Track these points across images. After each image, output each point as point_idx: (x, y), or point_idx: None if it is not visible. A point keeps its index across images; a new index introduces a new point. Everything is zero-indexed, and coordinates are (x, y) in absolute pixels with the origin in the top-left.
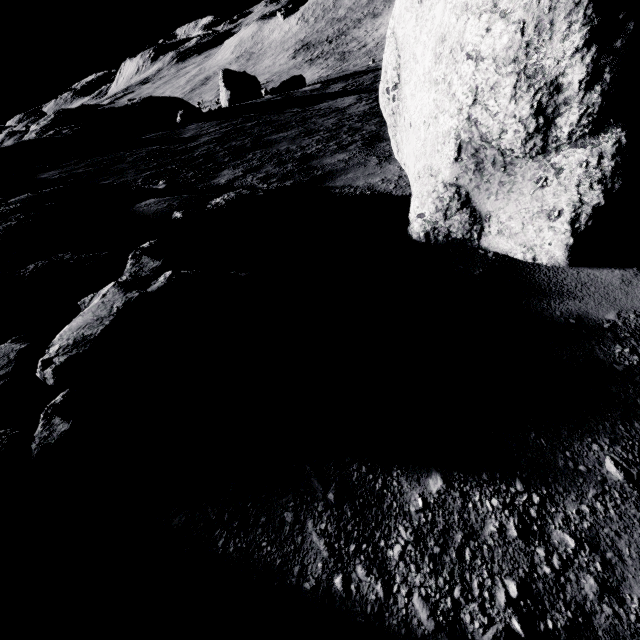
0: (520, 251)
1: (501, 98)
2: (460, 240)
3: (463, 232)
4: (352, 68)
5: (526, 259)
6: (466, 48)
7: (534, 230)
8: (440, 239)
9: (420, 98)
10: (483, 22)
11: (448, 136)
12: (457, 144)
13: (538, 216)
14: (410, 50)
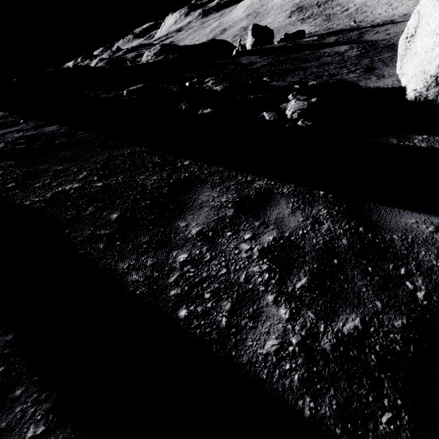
0: None
1: None
2: (431, 100)
3: (433, 96)
4: (336, 26)
5: None
6: None
7: None
8: (421, 100)
9: (425, 41)
10: None
11: (438, 56)
12: None
13: None
14: (426, 20)
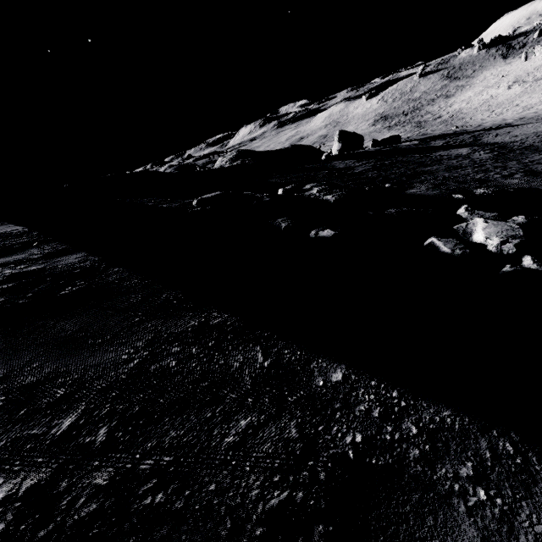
0: None
1: None
2: None
3: None
4: (432, 132)
5: None
6: None
7: None
8: None
9: None
10: None
11: None
12: None
13: None
14: None
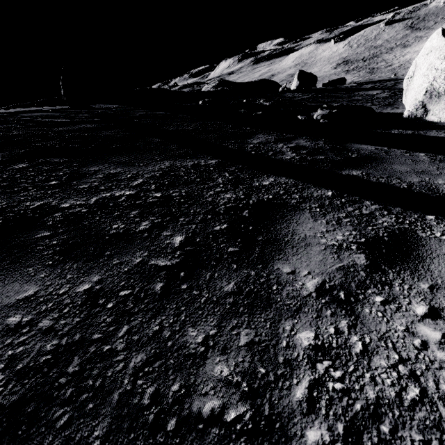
0: (436, 119)
1: (440, 79)
2: (419, 118)
3: (420, 115)
4: (377, 78)
5: (437, 121)
6: (435, 67)
7: (442, 113)
8: (412, 117)
9: (418, 80)
10: (440, 62)
11: (424, 89)
12: (426, 91)
13: (444, 109)
14: (419, 67)
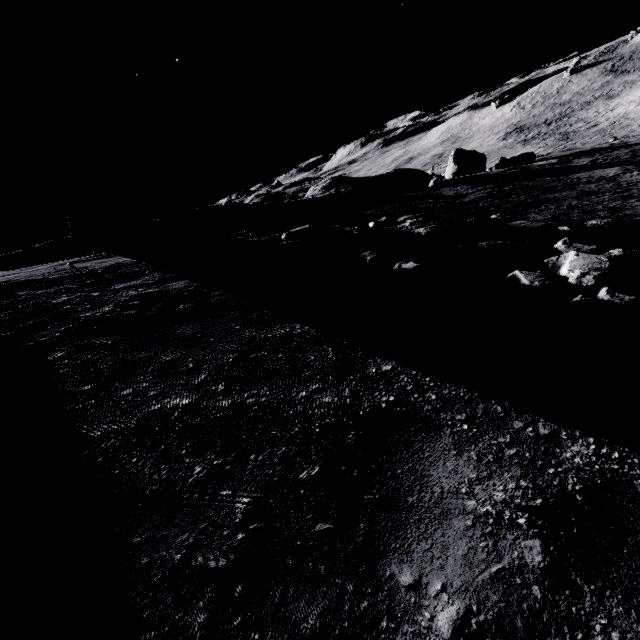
0: None
1: None
2: None
3: None
4: (581, 146)
5: None
6: None
7: None
8: None
9: None
10: None
11: None
12: None
13: None
14: None
